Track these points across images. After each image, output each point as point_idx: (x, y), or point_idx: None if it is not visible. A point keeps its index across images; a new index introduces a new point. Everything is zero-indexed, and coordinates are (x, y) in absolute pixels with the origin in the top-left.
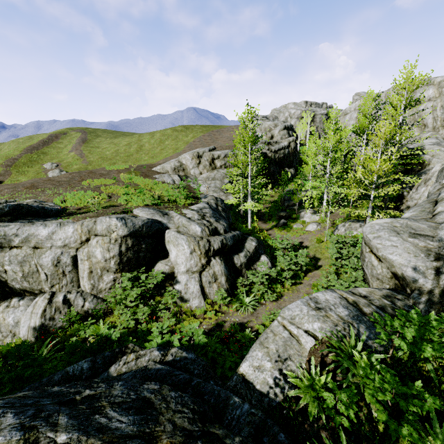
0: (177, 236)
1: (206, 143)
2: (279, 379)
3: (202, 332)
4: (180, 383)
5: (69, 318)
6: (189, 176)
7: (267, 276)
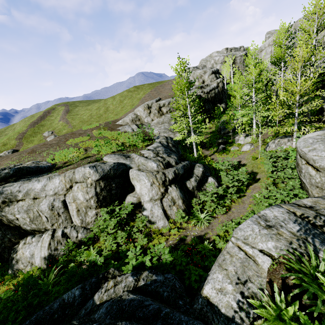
0: (138, 174)
1: (153, 96)
2: (243, 302)
3: (169, 247)
4: (149, 315)
5: (68, 247)
6: (143, 124)
7: (215, 194)
